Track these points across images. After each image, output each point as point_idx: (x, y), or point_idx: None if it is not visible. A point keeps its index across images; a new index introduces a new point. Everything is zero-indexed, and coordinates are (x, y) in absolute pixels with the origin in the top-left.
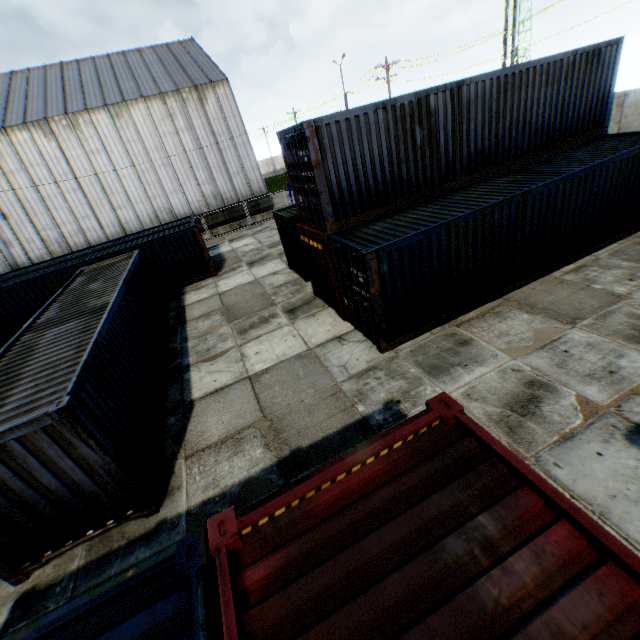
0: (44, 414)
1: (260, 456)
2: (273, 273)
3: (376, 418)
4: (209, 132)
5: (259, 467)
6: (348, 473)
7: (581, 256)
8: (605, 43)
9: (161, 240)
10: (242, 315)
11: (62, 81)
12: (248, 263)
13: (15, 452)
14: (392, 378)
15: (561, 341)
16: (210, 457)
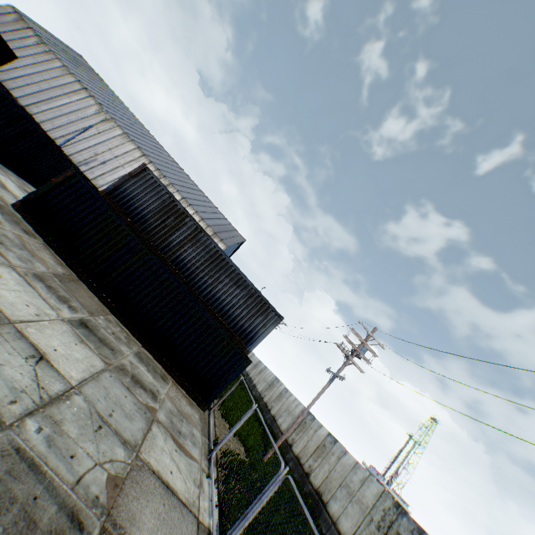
0: None
1: None
2: None
3: None
4: None
5: None
6: None
7: (140, 340)
8: (274, 309)
9: None
10: None
11: (192, 188)
12: None
13: None
14: None
15: (35, 257)
16: None
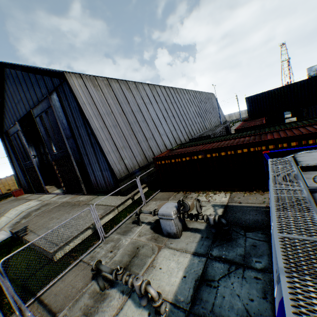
0: None
1: None
2: None
3: None
4: (215, 103)
5: None
6: None
7: None
8: None
9: None
10: None
11: None
12: None
13: None
14: None
15: None
16: None
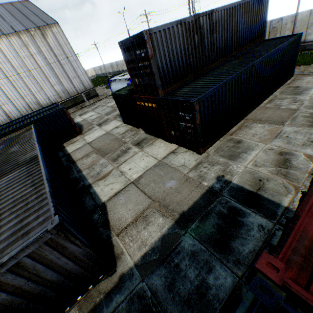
0: (44, 232)
1: (163, 222)
2: (116, 127)
3: (216, 186)
4: (53, 54)
5: (166, 228)
6: (311, 210)
7: (268, 96)
8: None
9: (44, 118)
10: (109, 151)
11: None
12: (97, 125)
13: (26, 265)
14: (213, 165)
15: (282, 132)
16: (132, 230)
